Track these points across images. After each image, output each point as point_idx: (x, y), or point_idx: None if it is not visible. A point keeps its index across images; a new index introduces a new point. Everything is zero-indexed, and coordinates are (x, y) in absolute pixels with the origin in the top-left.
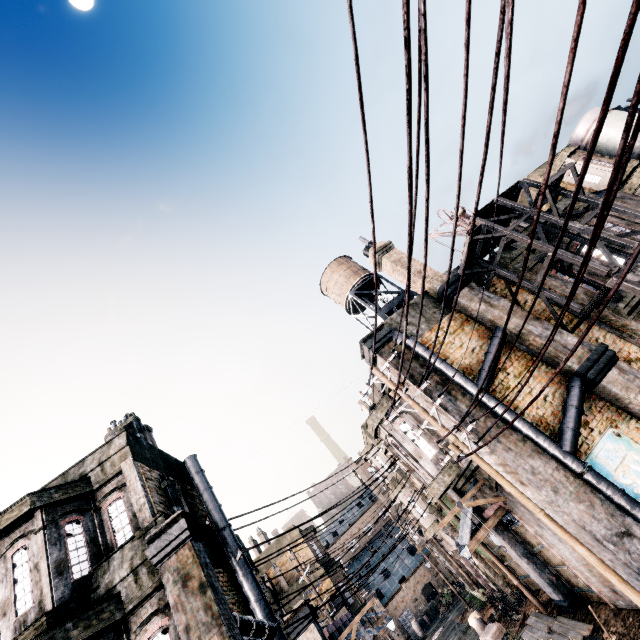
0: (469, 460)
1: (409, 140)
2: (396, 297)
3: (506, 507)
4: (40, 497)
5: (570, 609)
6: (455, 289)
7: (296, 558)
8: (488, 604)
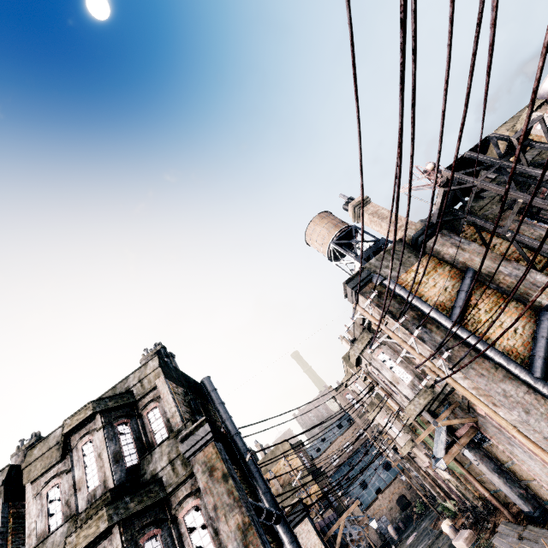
0: (443, 385)
1: (401, 105)
2: (372, 245)
3: (478, 427)
4: (99, 404)
5: (540, 519)
6: (428, 236)
7: (289, 465)
8: (459, 514)
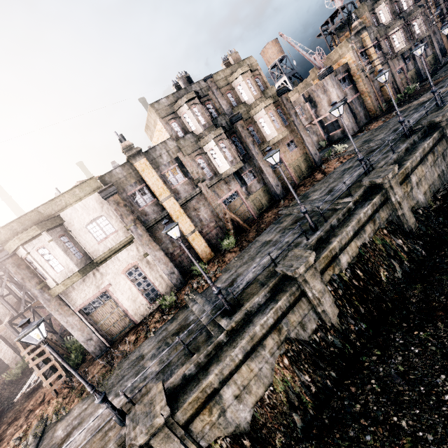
0: None
1: None
2: None
3: None
4: None
5: None
6: None
7: None
8: None
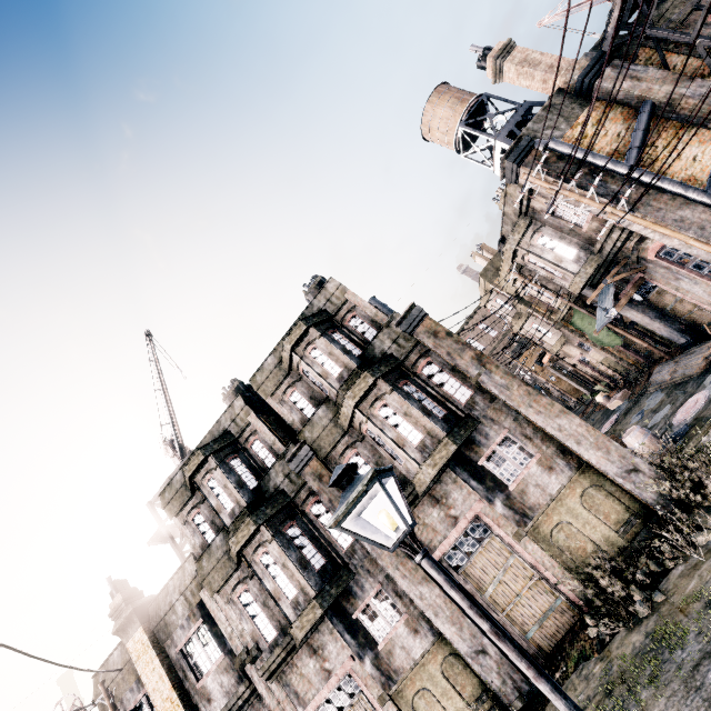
0: (615, 240)
1: None
2: (514, 115)
3: (645, 278)
4: (307, 322)
5: (696, 343)
6: (596, 73)
7: None
8: (609, 393)
